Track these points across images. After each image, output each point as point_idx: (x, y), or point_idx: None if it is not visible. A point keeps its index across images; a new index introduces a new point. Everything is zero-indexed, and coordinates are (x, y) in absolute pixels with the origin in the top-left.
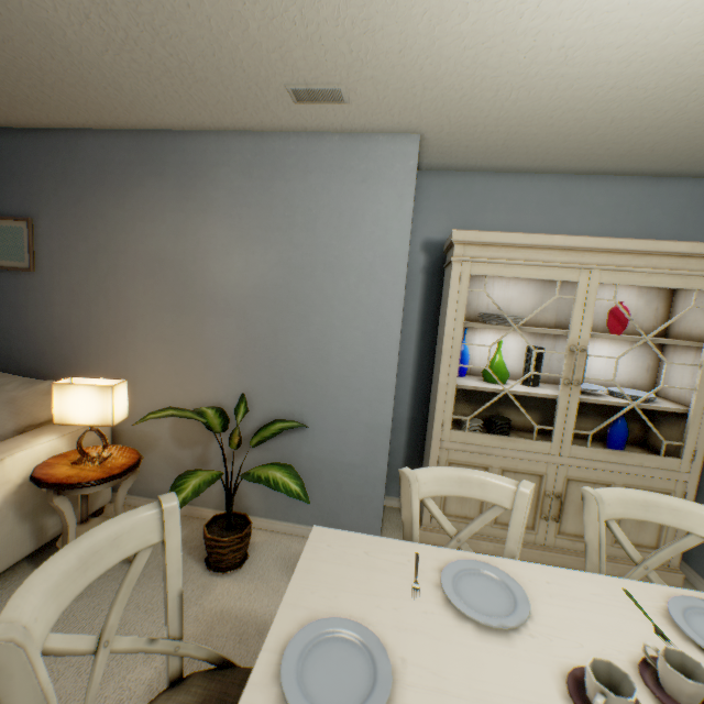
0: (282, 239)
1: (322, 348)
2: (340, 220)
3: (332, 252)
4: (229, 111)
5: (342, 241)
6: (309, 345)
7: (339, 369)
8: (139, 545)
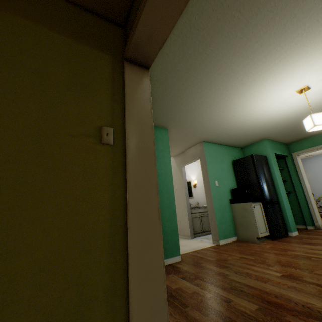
0: (309, 171)
1: None
2: (318, 167)
3: (319, 171)
4: None
5: (320, 169)
6: (321, 185)
7: None
8: None
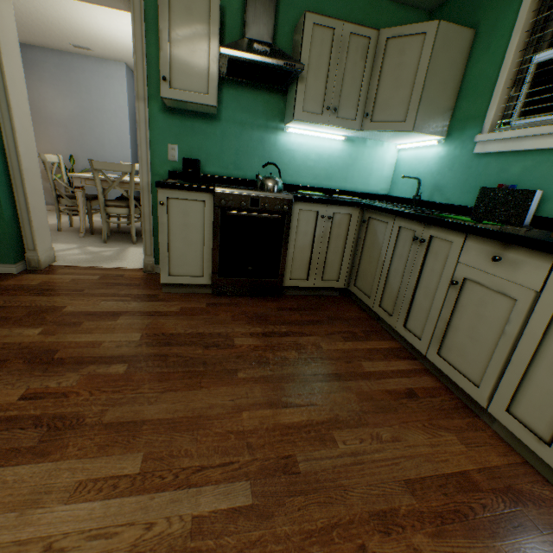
0: (78, 97)
1: (102, 142)
2: (101, 92)
3: (100, 104)
4: (47, 44)
5: (103, 100)
6: (96, 140)
7: (110, 150)
8: (55, 161)
